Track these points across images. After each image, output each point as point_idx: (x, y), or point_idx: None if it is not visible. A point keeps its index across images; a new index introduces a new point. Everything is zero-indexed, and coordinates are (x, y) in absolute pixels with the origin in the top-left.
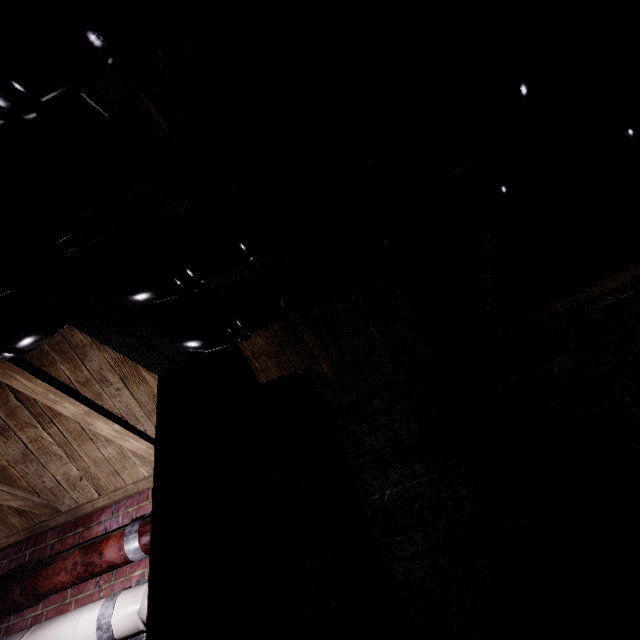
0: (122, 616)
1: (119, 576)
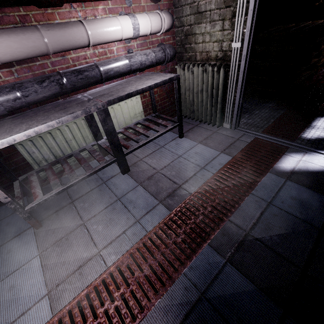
0: (143, 26)
1: (88, 5)
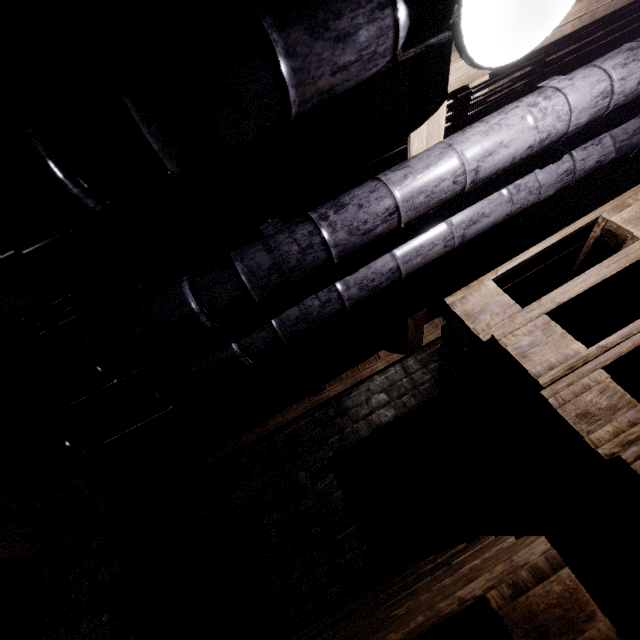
0: None
1: None
